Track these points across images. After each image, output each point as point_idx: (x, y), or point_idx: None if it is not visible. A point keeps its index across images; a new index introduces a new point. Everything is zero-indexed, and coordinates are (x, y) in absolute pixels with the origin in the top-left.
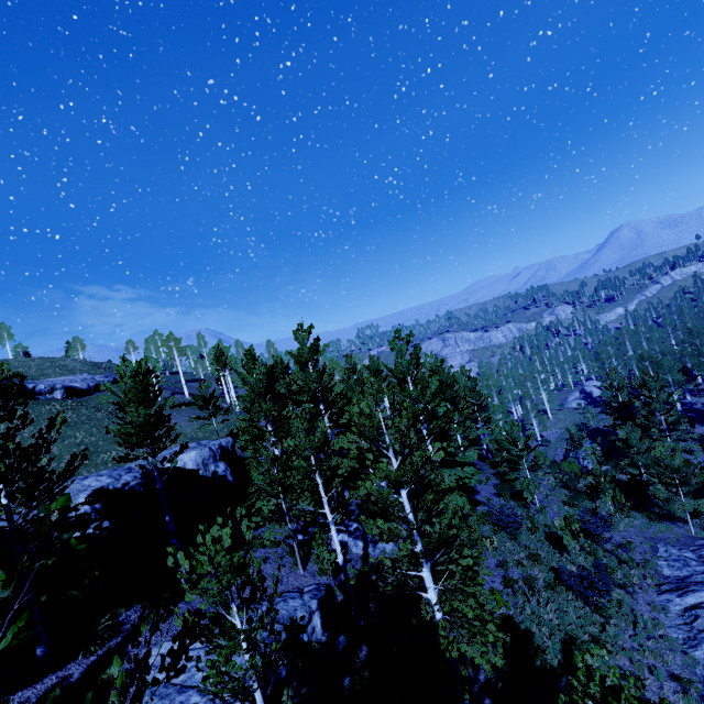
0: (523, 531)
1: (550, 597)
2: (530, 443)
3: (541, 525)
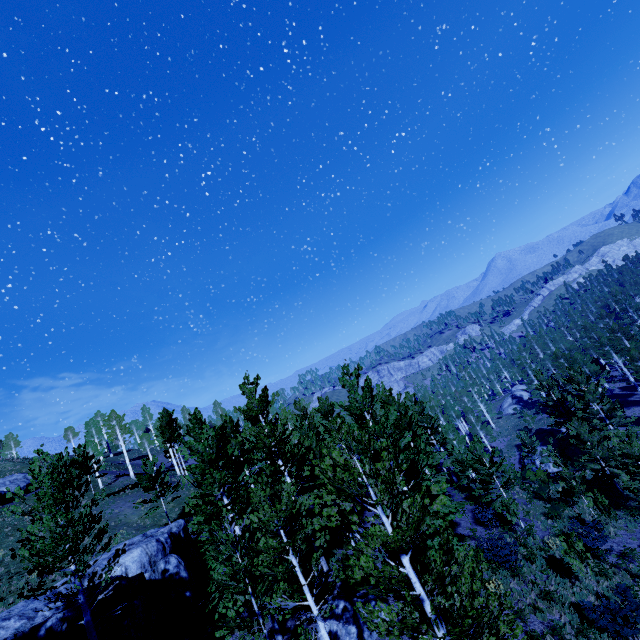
0: (521, 563)
1: None
2: None
3: (536, 549)
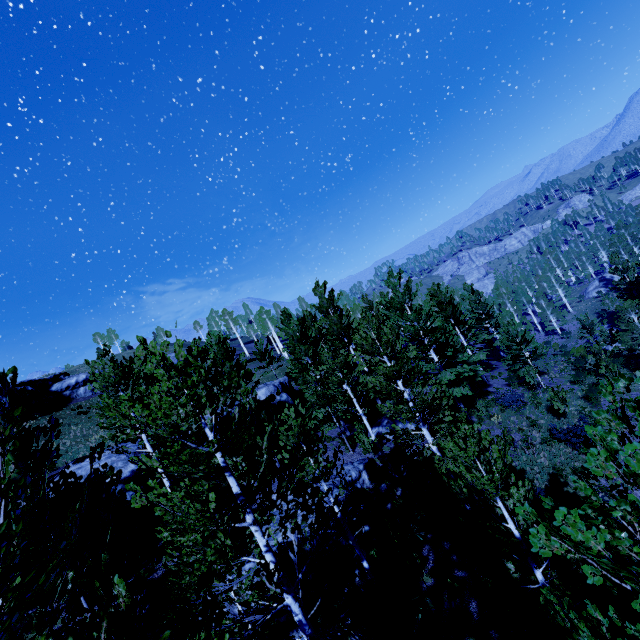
0: (526, 408)
1: (543, 448)
2: (551, 338)
3: (545, 401)
